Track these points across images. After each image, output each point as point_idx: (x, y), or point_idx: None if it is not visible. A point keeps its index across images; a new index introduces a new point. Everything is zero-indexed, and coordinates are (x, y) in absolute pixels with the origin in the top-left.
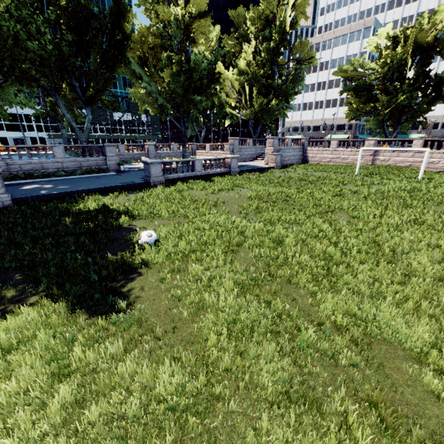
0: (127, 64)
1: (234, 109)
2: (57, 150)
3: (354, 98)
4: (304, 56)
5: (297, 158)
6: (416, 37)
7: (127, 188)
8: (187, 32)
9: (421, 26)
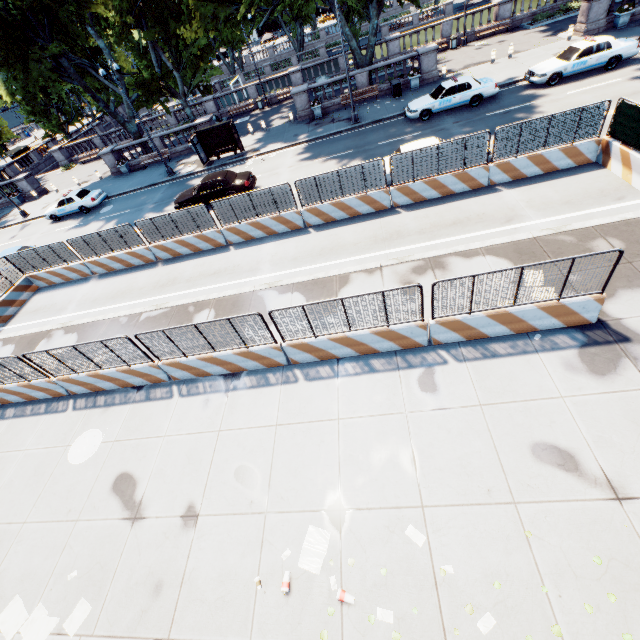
0: None
1: None
2: None
3: None
4: None
5: None
6: None
7: None
8: None
9: None
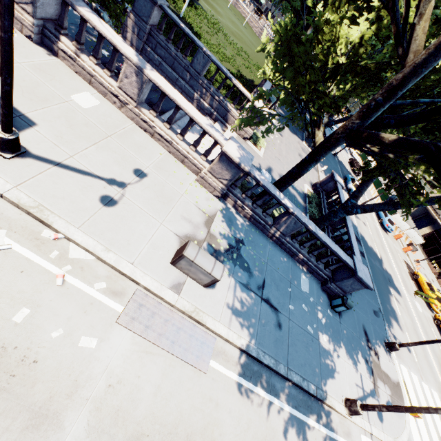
0: None
1: None
2: None
3: None
4: None
5: None
6: None
7: None
8: None
9: None
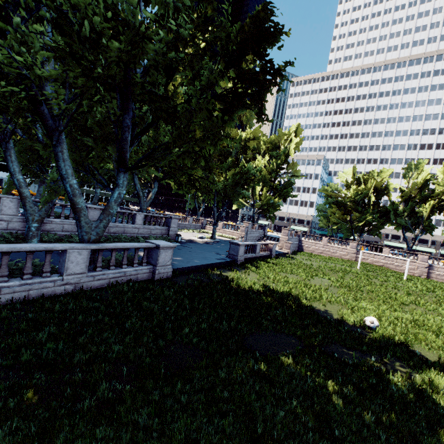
0: (212, 162)
1: (242, 198)
2: (138, 217)
3: (336, 210)
4: (293, 172)
5: (295, 246)
6: (375, 183)
7: (224, 264)
8: (246, 148)
9: (373, 176)
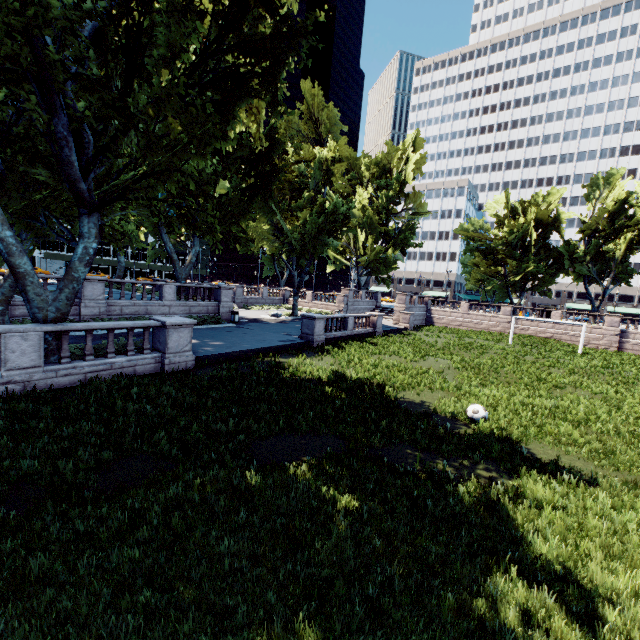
0: (273, 199)
1: (340, 254)
2: (167, 290)
3: (480, 260)
4: (417, 208)
5: (421, 318)
6: (539, 213)
7: (291, 348)
8: (329, 175)
9: (537, 203)
